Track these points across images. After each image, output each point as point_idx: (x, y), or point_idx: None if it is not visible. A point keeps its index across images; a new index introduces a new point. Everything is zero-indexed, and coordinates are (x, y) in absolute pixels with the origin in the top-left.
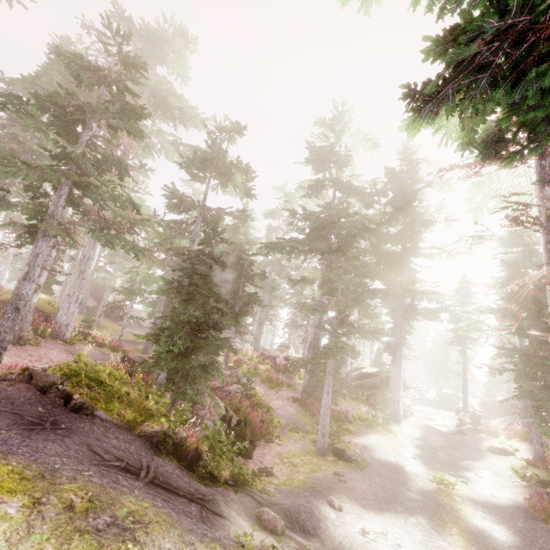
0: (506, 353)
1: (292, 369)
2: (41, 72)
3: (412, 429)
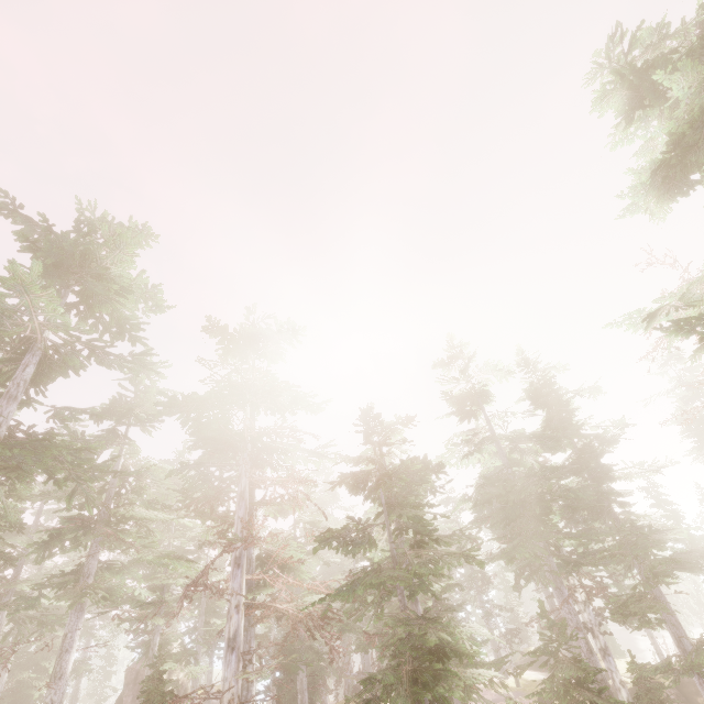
0: None
1: None
2: (112, 405)
3: None
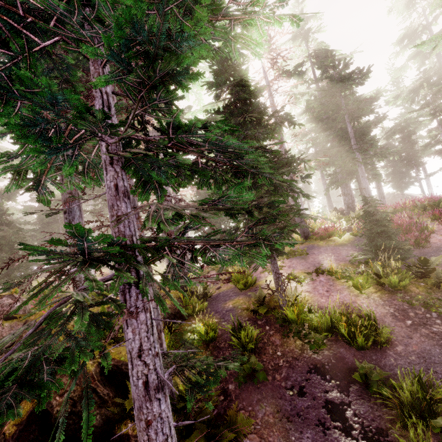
0: None
1: None
2: None
3: None
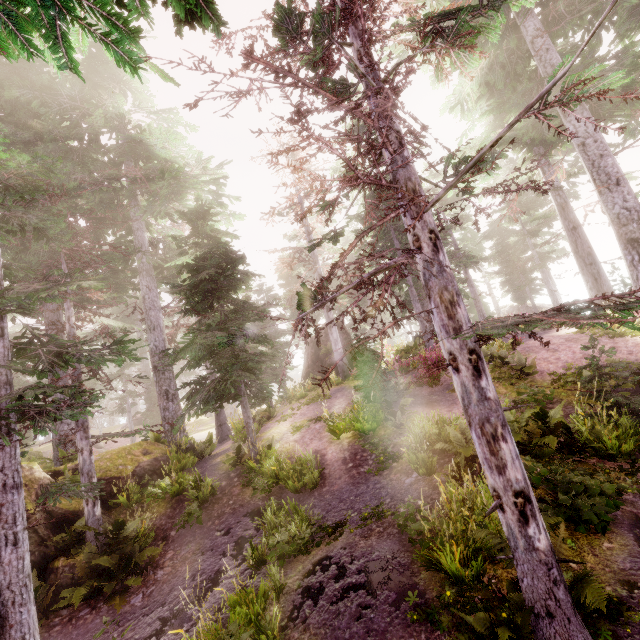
0: None
1: None
2: None
3: None
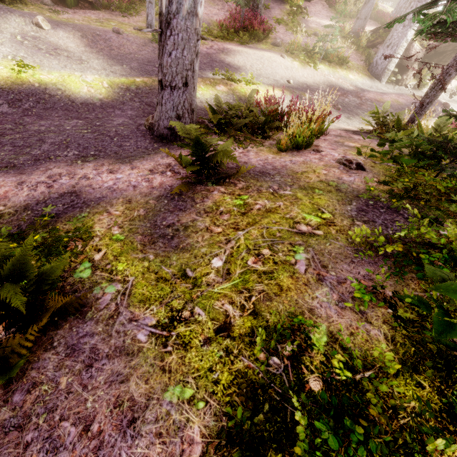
0: None
1: None
2: None
3: (388, 89)
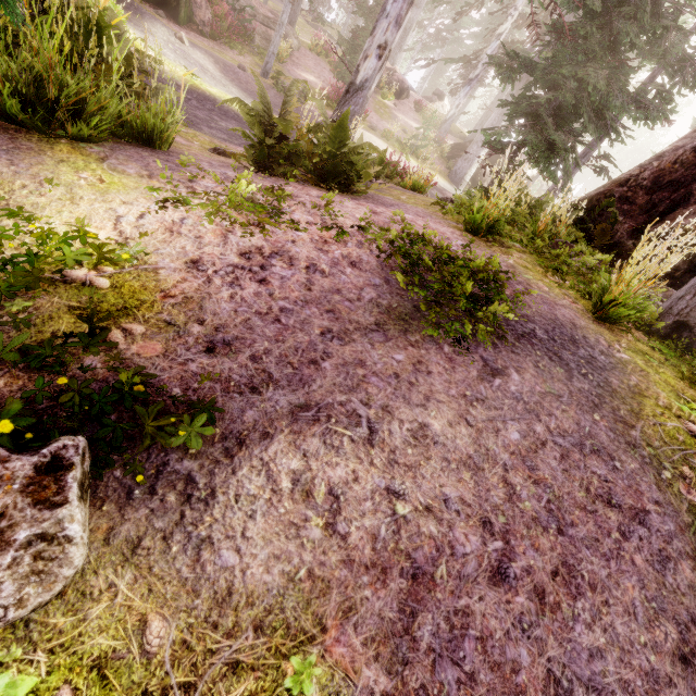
0: (556, 47)
1: (384, 85)
2: None
3: None
